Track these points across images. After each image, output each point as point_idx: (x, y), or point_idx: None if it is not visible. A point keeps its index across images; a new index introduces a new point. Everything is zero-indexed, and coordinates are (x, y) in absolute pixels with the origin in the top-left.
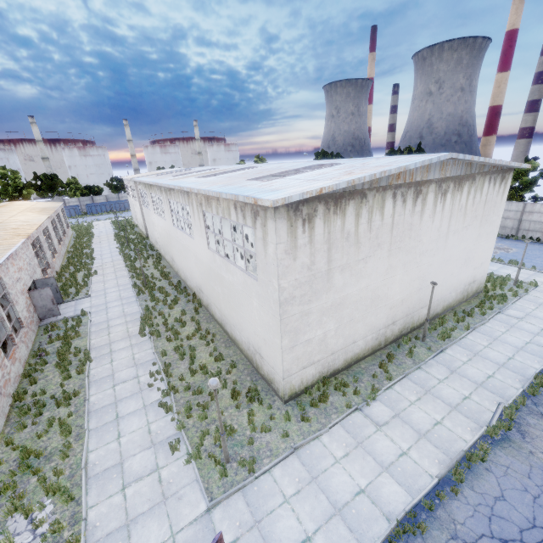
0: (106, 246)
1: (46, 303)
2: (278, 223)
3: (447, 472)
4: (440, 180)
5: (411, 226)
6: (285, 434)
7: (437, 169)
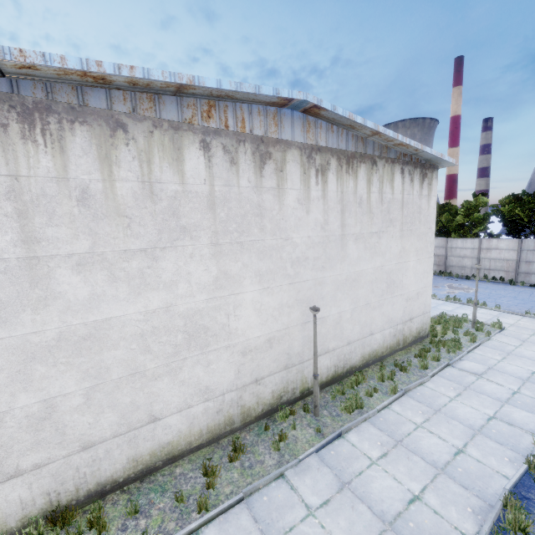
0: None
1: None
2: None
3: None
4: (309, 147)
5: (261, 209)
6: None
7: (297, 127)
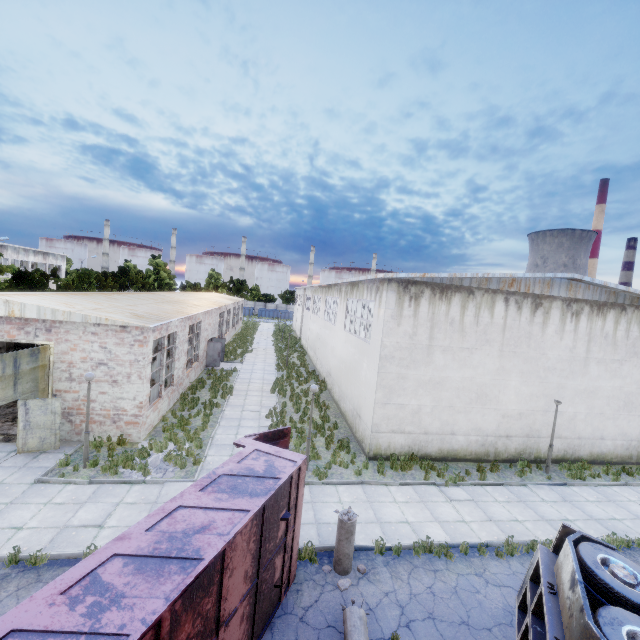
0: (264, 338)
1: (214, 354)
2: (389, 293)
3: (501, 545)
4: (568, 299)
5: (530, 335)
6: (358, 472)
7: (562, 288)
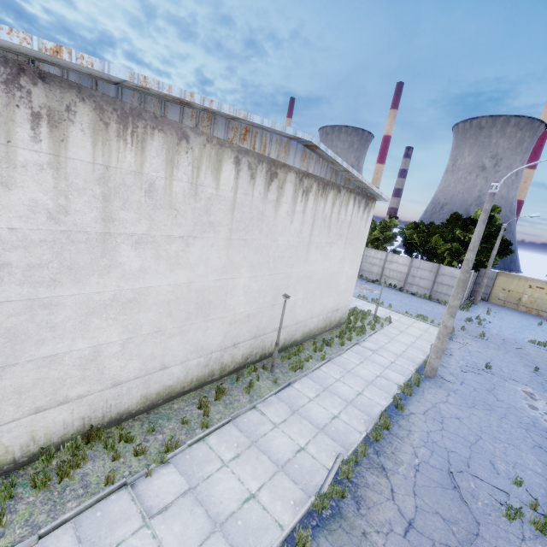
0: None
1: None
2: None
3: None
4: (302, 172)
5: (263, 216)
6: None
7: (298, 156)
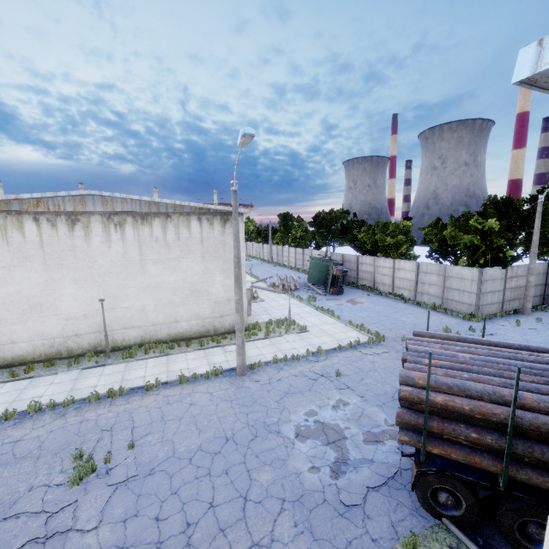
0: None
1: None
2: None
3: None
4: (108, 213)
5: (75, 247)
6: None
7: (98, 204)
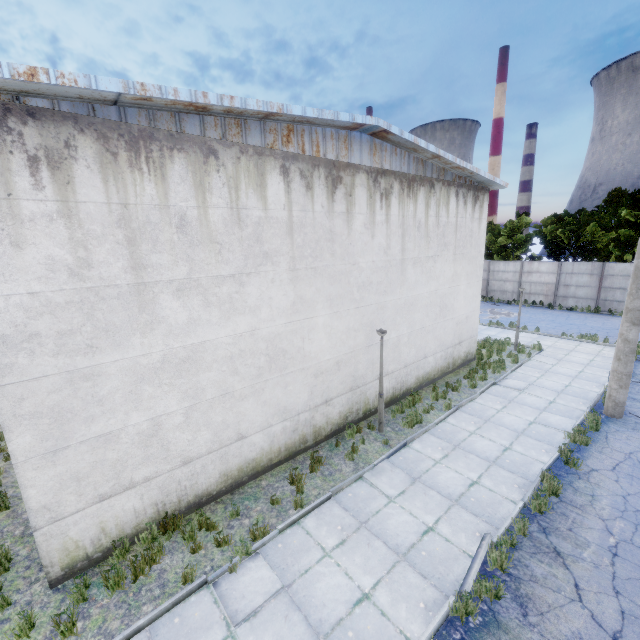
0: None
1: None
2: None
3: None
4: (375, 171)
5: (333, 234)
6: None
7: (365, 150)
